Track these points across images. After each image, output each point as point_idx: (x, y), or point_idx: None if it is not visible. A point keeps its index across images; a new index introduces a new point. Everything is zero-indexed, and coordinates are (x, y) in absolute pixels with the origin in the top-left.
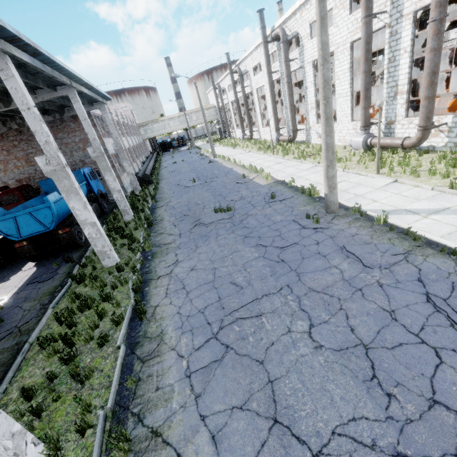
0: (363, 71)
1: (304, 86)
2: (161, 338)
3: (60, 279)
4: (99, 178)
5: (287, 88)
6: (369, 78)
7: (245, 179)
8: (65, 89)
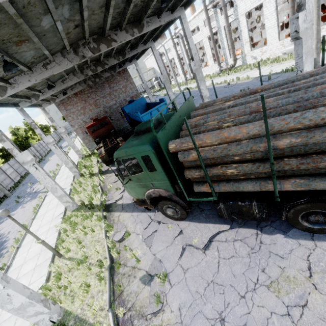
0: (290, 7)
1: (239, 30)
2: None
3: None
4: None
5: (228, 34)
6: (294, 10)
7: (231, 85)
8: (149, 43)
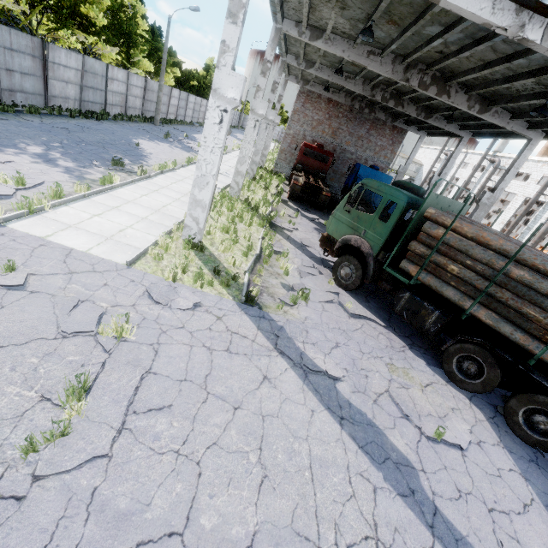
0: None
1: None
2: None
3: None
4: None
5: None
6: None
7: None
8: (466, 133)
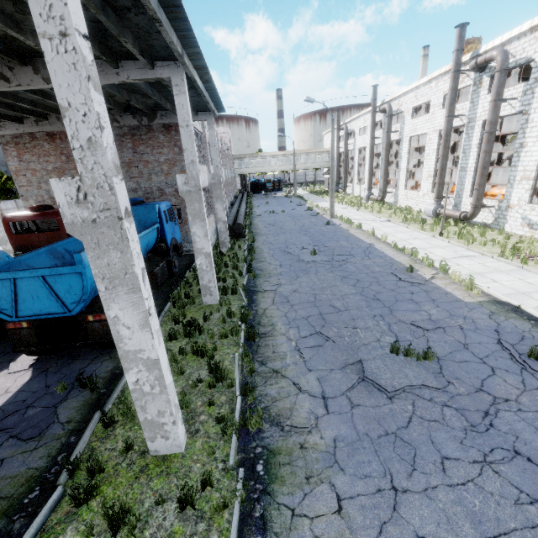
0: None
1: (518, 141)
2: None
3: (51, 447)
4: (177, 218)
5: (485, 140)
6: None
7: (415, 275)
8: (168, 68)
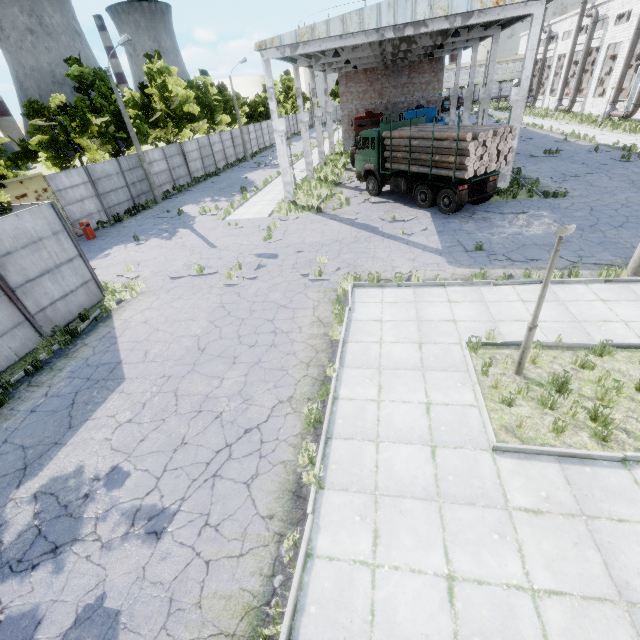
0: None
1: None
2: (534, 178)
3: None
4: None
5: None
6: None
7: (566, 141)
8: (473, 42)
